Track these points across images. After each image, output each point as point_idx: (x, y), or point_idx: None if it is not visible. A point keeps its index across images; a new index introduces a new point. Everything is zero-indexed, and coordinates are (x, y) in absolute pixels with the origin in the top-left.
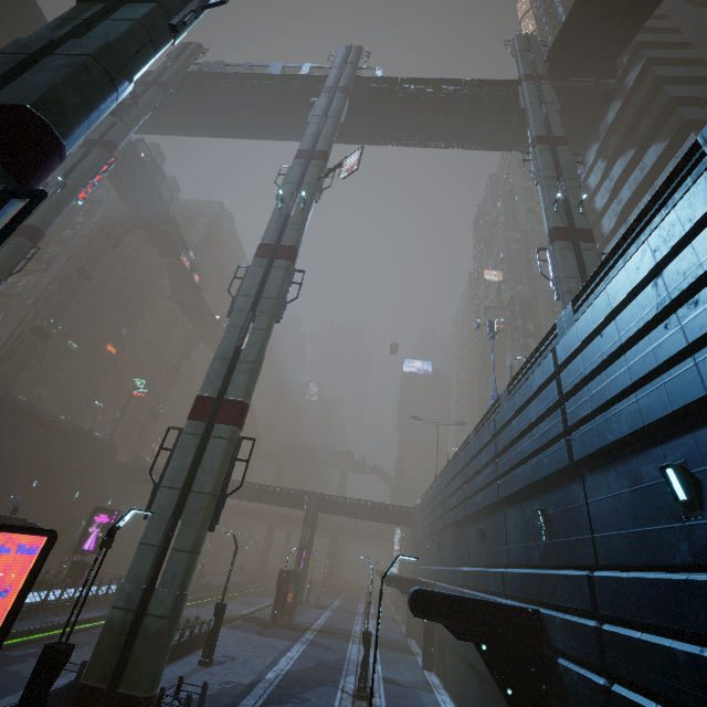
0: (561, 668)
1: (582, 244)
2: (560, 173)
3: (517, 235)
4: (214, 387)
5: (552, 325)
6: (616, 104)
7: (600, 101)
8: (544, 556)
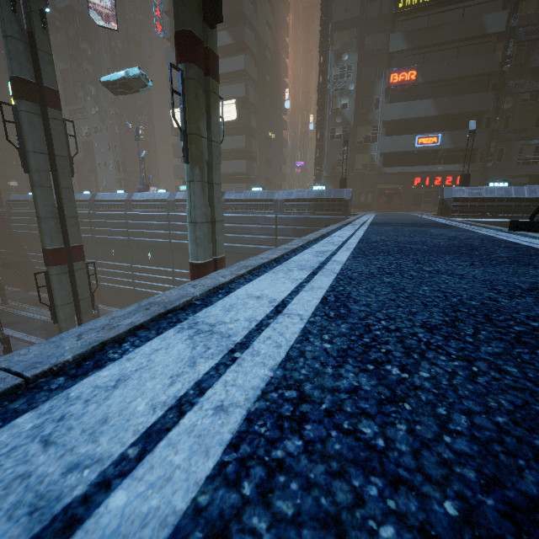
0: None
1: None
2: None
3: None
4: (60, 240)
5: None
6: None
7: None
8: None
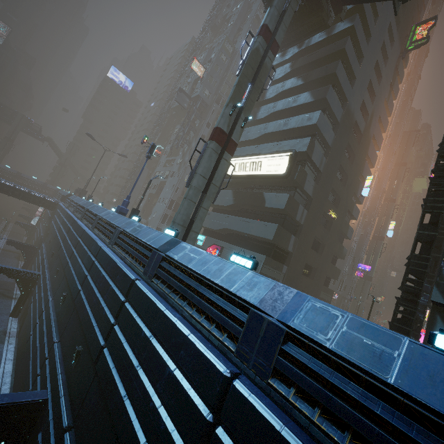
0: (37, 441)
1: (226, 154)
2: (254, 82)
3: (230, 50)
4: None
5: (151, 248)
6: (323, 35)
7: (319, 24)
8: (68, 370)
